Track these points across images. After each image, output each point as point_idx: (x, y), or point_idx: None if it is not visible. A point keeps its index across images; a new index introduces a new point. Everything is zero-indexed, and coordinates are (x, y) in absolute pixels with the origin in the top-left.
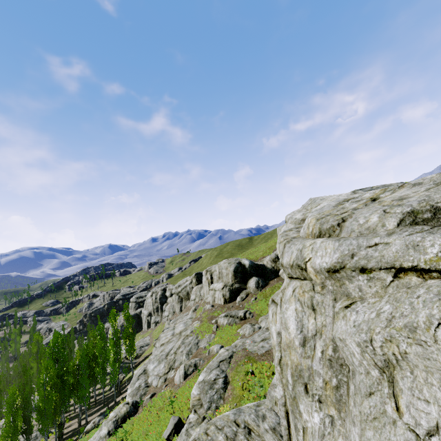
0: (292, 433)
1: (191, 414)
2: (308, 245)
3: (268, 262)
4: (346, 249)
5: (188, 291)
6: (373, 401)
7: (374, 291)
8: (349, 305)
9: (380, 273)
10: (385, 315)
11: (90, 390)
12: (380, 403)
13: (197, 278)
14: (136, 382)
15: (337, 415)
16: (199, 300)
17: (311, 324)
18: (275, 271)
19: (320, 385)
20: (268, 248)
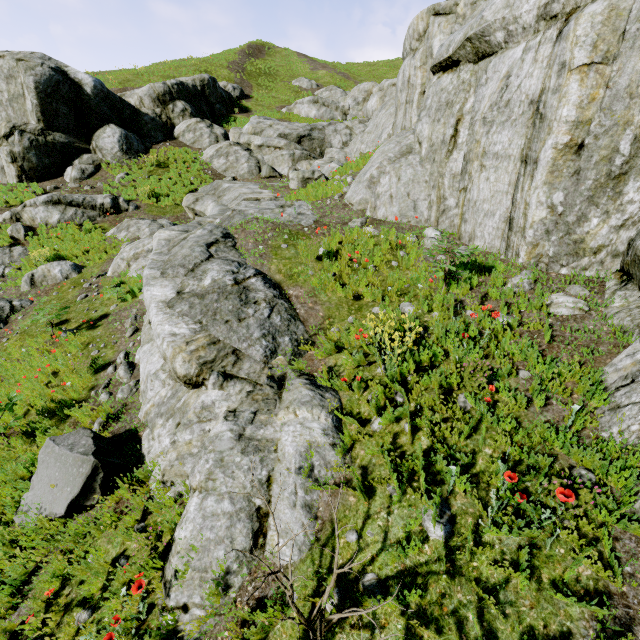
0: None
1: (208, 391)
2: None
3: (144, 99)
4: None
5: None
6: None
7: None
8: None
9: None
10: None
11: None
12: None
13: None
14: None
15: None
16: None
17: None
18: (164, 127)
19: None
20: (117, 82)
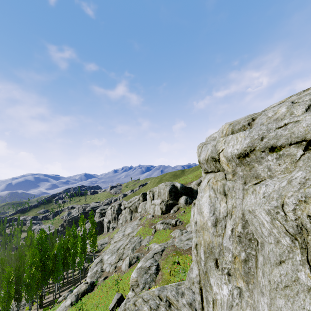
0: (205, 307)
1: (130, 292)
2: (221, 140)
3: (194, 185)
4: (256, 134)
5: (136, 205)
6: (283, 269)
7: (283, 167)
8: (259, 182)
9: (289, 149)
10: (297, 180)
11: (65, 273)
12: (292, 271)
13: (143, 197)
14: (95, 267)
15: (245, 287)
16: (144, 212)
17: (223, 207)
18: None
19: (230, 259)
20: (195, 176)
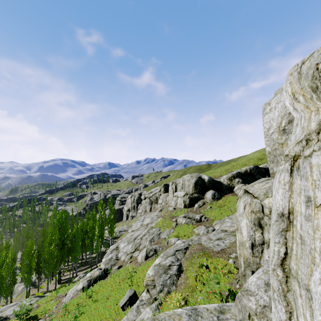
0: None
1: (144, 292)
2: None
3: (224, 179)
4: None
5: (157, 196)
6: None
7: None
8: None
9: None
10: None
11: (84, 254)
12: None
13: (165, 188)
14: (110, 254)
15: None
16: (164, 204)
17: None
18: (230, 188)
19: None
20: (225, 170)
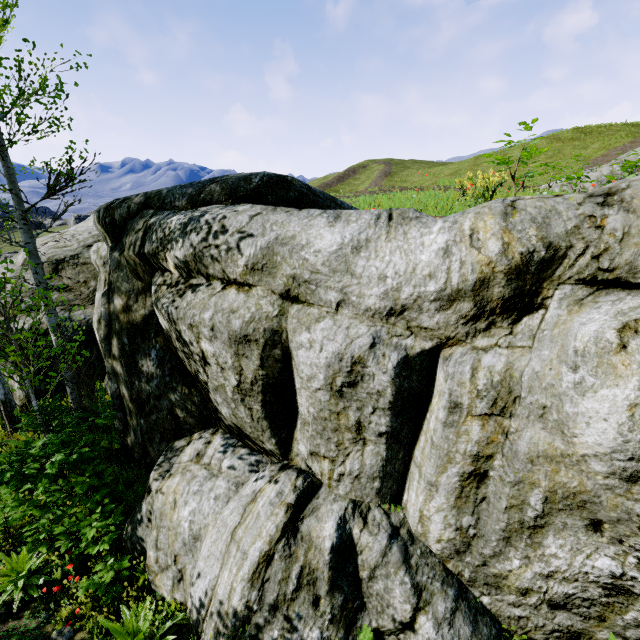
0: None
1: None
2: None
3: None
4: None
5: None
6: None
7: None
8: None
9: None
10: None
11: None
12: None
13: None
14: None
15: None
16: None
17: None
18: None
19: None
20: None
